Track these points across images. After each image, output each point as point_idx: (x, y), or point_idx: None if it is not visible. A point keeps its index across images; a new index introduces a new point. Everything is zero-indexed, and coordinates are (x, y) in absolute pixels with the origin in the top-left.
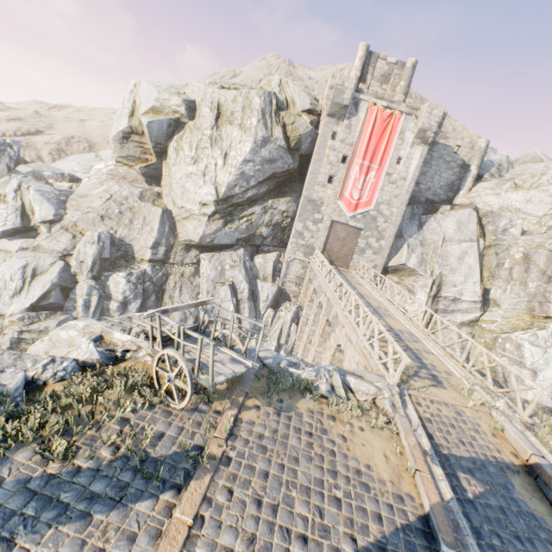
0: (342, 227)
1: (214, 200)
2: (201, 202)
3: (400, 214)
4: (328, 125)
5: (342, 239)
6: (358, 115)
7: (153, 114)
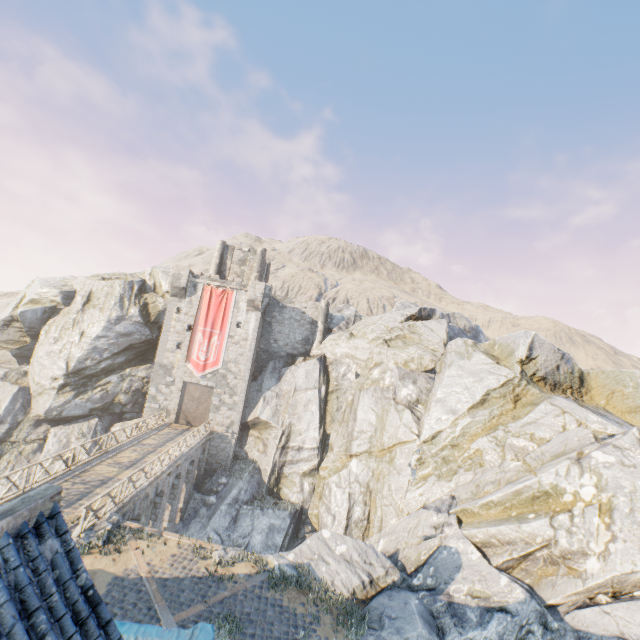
0: (196, 387)
1: (64, 374)
2: (53, 376)
3: (248, 369)
4: (173, 303)
5: (198, 398)
6: (198, 293)
7: (33, 304)
